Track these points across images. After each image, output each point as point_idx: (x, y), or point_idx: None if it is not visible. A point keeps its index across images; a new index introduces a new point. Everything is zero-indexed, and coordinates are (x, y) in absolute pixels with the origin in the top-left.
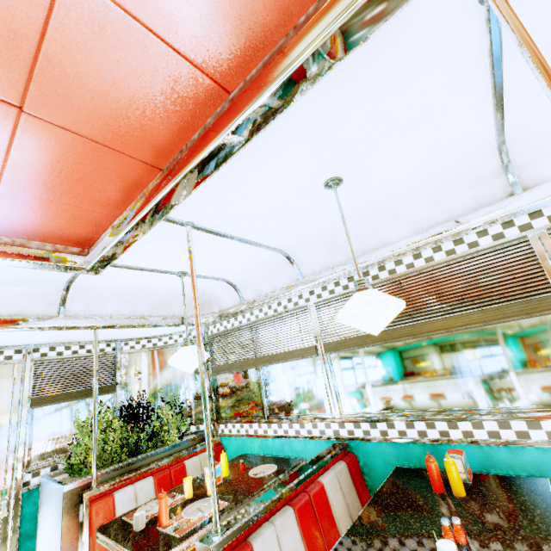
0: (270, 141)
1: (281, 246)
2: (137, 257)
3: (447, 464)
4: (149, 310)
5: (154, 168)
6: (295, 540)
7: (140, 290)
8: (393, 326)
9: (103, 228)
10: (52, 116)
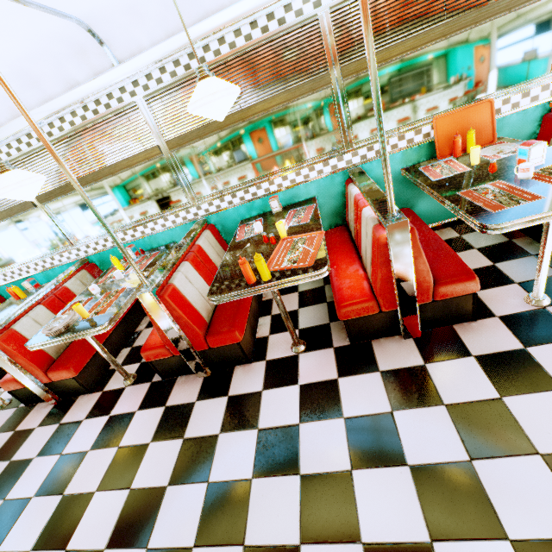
0: None
1: None
2: None
3: (13, 289)
4: None
5: None
6: None
7: None
8: None
9: None
10: None
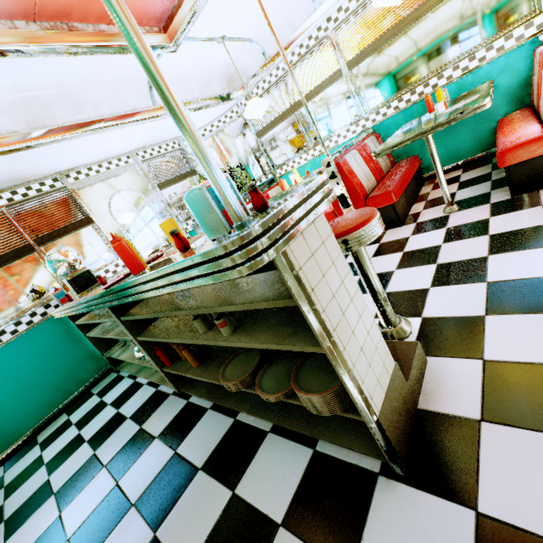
0: None
1: None
2: (198, 24)
3: (437, 93)
4: (200, 93)
5: None
6: (361, 160)
7: (190, 73)
8: (401, 18)
9: None
10: None
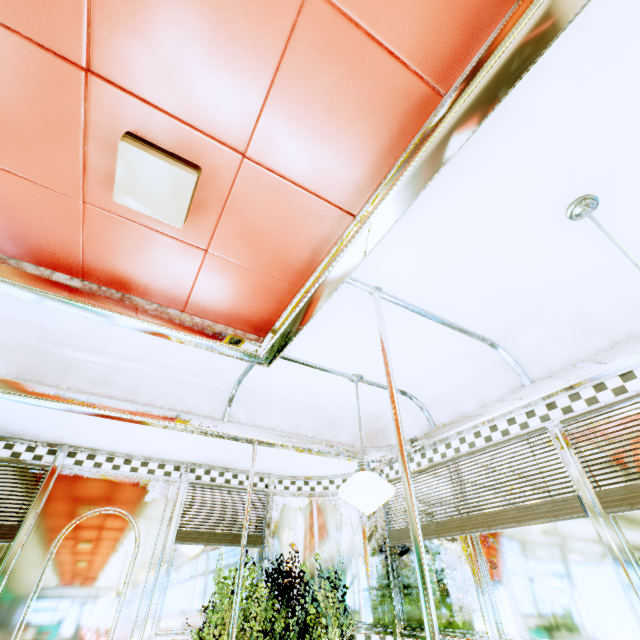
0: (493, 144)
1: (491, 334)
2: (310, 346)
3: None
4: (312, 430)
5: (347, 215)
6: None
7: (305, 402)
8: None
9: (283, 306)
10: (267, 159)
